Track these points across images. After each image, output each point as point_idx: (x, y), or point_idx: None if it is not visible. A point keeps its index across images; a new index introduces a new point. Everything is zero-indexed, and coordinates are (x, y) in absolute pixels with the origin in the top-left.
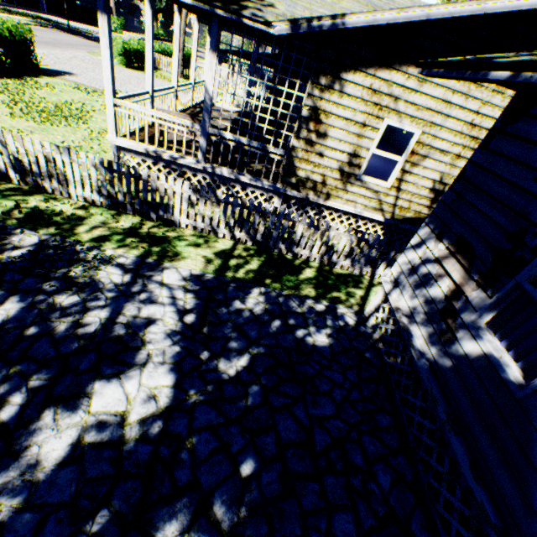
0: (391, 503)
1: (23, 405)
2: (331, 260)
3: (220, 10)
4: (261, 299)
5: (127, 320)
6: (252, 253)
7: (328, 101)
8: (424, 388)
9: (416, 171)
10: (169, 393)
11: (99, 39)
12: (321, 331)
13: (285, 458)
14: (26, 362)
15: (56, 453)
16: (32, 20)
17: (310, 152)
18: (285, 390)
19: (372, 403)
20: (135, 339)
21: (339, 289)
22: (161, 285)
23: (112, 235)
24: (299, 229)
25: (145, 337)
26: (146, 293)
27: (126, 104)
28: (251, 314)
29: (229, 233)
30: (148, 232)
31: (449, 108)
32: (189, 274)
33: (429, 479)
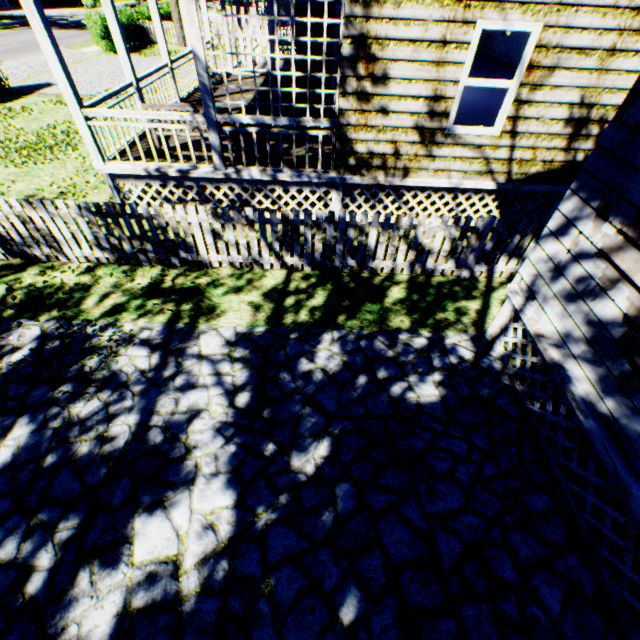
0: (566, 633)
1: (52, 569)
2: (425, 267)
3: None
4: (335, 348)
5: (163, 421)
6: (314, 282)
7: (379, 18)
8: (598, 458)
9: (540, 97)
10: (231, 516)
11: (77, 23)
12: (426, 378)
13: (401, 587)
14: (47, 507)
15: (100, 631)
16: None
17: (368, 111)
18: (387, 482)
19: (515, 477)
20: (176, 446)
21: (443, 308)
22: (199, 359)
23: (128, 301)
24: (372, 235)
25: (189, 441)
26: (182, 375)
27: (99, 113)
28: (324, 375)
29: (277, 261)
30: (172, 285)
31: None
32: (233, 335)
33: (622, 593)
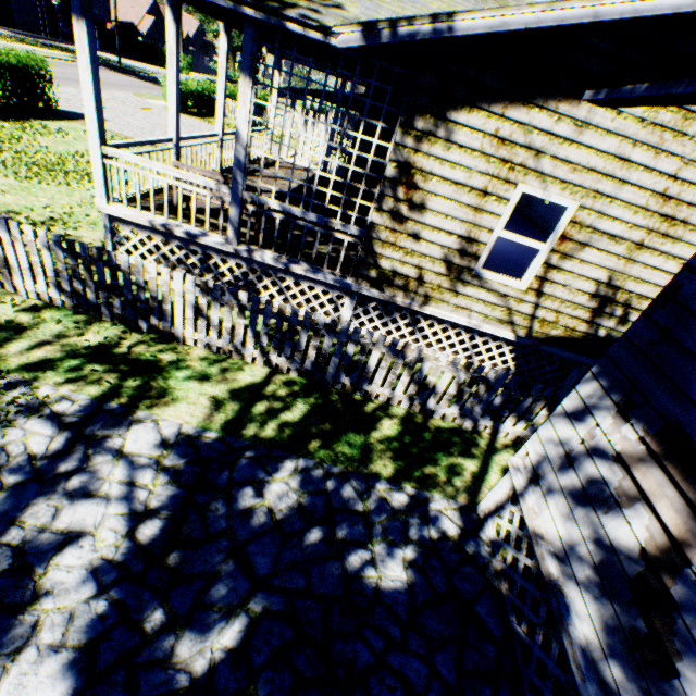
0: None
1: None
2: (425, 405)
3: (250, 8)
4: (294, 482)
5: (23, 539)
6: (297, 391)
7: (427, 154)
8: None
9: (569, 266)
10: None
11: (156, 79)
12: (396, 552)
13: None
14: None
15: None
16: (75, 56)
17: (399, 232)
18: None
19: None
20: (21, 585)
21: (436, 460)
22: (117, 457)
23: (63, 358)
24: (374, 356)
25: (44, 580)
26: (82, 474)
27: (120, 154)
28: (269, 517)
29: (261, 357)
30: (128, 351)
31: (626, 169)
32: (175, 433)
33: None
